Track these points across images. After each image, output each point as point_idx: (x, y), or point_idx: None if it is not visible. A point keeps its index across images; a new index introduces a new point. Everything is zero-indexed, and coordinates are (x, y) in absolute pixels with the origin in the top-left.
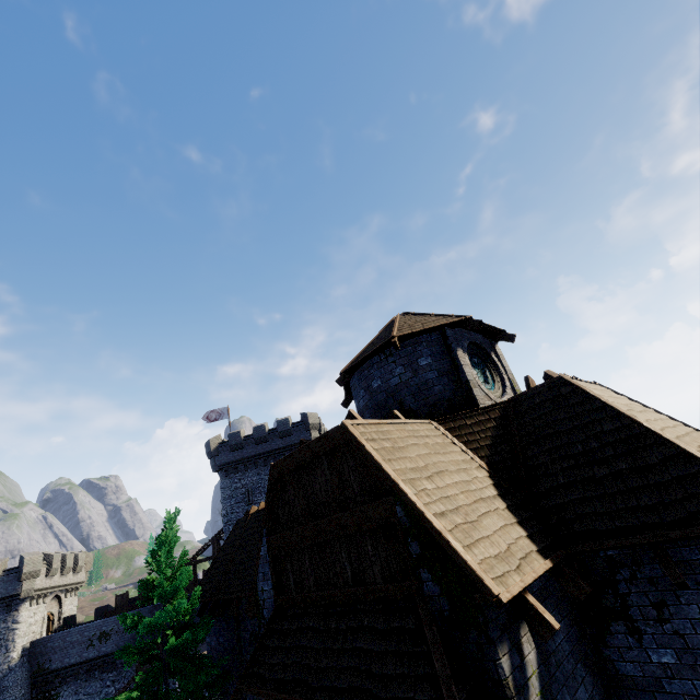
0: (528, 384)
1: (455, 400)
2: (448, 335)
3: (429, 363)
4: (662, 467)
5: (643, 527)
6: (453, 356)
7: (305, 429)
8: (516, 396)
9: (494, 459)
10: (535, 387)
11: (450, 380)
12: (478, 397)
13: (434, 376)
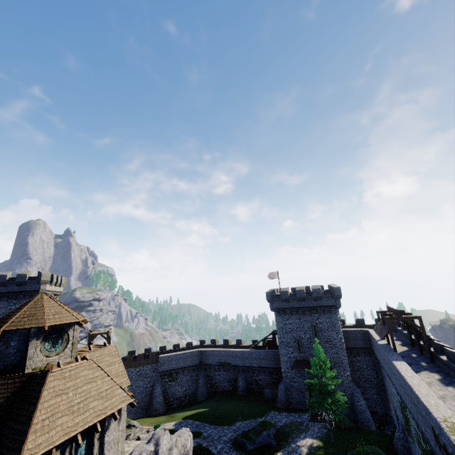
0: (45, 367)
1: (17, 365)
2: (31, 332)
3: (15, 345)
4: (23, 433)
5: (3, 454)
6: (28, 343)
7: (38, 283)
8: (37, 372)
9: (3, 404)
10: (42, 372)
11: (20, 354)
12: (28, 365)
13: (14, 352)
